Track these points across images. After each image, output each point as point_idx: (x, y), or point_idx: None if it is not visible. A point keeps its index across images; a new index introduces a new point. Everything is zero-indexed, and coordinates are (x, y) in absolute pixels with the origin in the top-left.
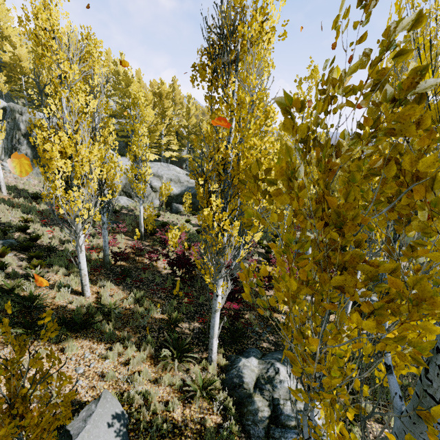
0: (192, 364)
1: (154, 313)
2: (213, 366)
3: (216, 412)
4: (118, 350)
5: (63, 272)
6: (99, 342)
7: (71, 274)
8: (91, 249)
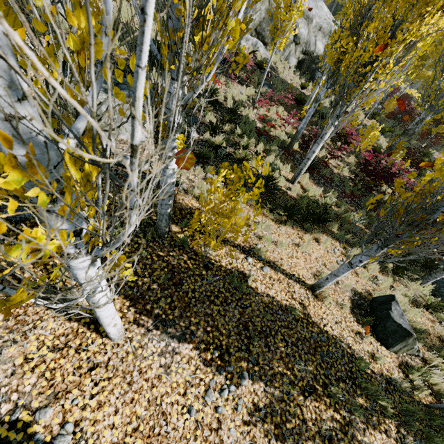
0: (404, 280)
1: (353, 220)
2: (427, 288)
3: (440, 325)
4: (353, 252)
5: (261, 148)
6: (333, 239)
7: (274, 154)
8: (262, 120)
